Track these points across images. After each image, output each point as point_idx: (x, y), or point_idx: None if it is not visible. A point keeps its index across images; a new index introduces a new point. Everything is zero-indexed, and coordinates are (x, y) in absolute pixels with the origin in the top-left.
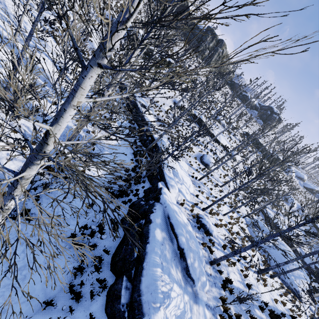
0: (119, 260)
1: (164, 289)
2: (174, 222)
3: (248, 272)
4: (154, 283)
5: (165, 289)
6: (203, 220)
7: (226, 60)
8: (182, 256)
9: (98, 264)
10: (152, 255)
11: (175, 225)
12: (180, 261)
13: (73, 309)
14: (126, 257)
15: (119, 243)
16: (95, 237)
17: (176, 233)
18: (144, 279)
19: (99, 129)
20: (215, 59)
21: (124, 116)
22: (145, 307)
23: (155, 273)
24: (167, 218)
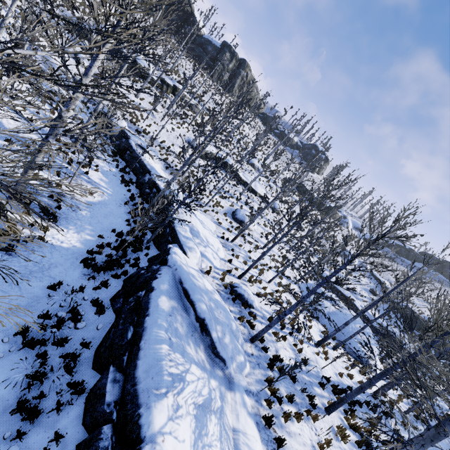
0: (105, 349)
1: (173, 371)
2: (189, 287)
3: (304, 346)
4: (157, 364)
5: (176, 371)
6: (238, 289)
7: (252, 86)
8: (203, 329)
9: (72, 364)
10: (153, 329)
11: (191, 290)
12: (202, 338)
13: (22, 432)
14: (115, 342)
15: (108, 330)
16: (65, 328)
17: (193, 300)
18: (141, 362)
19: (69, 180)
20: (239, 85)
21: (112, 162)
22: (143, 397)
23: (159, 351)
24: (179, 283)
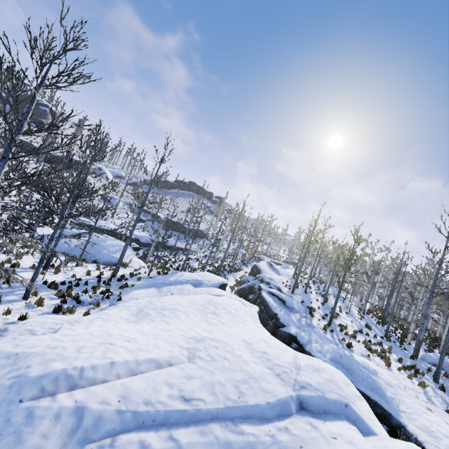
0: None
1: None
2: None
3: (21, 274)
4: None
5: None
6: None
7: None
8: None
9: None
10: None
11: None
12: None
13: None
14: None
15: None
16: None
17: None
18: None
19: None
20: None
21: None
22: None
23: None
24: None
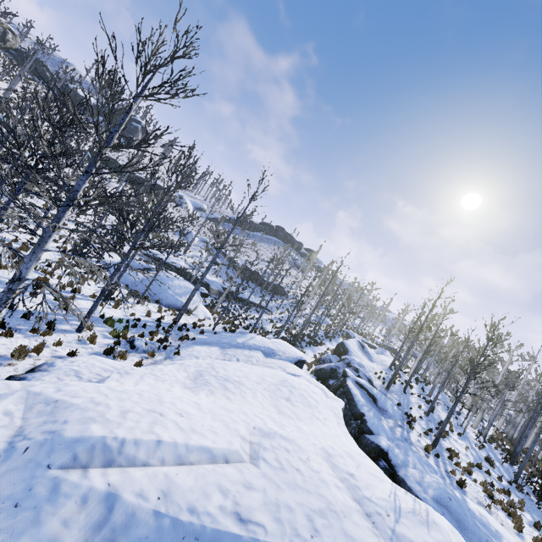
0: None
1: None
2: None
3: (80, 301)
4: None
5: None
6: None
7: None
8: None
9: None
10: None
11: None
12: None
13: None
14: None
15: None
16: None
17: None
18: None
19: None
20: None
21: None
22: None
23: None
24: None
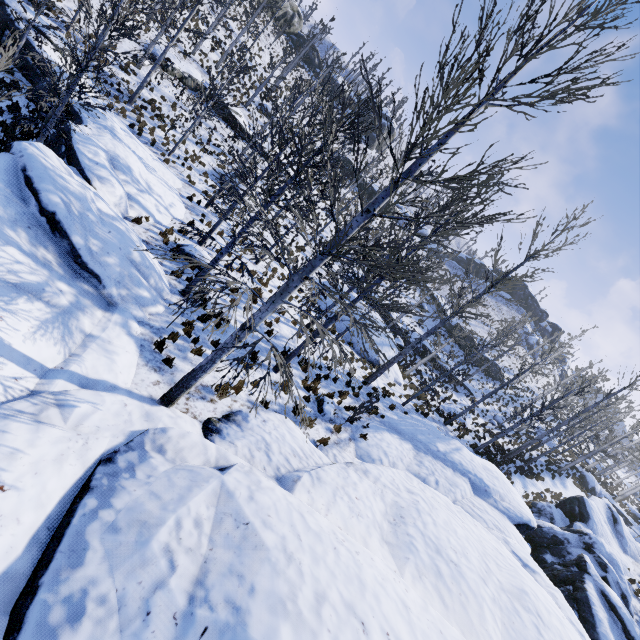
0: None
1: None
2: (36, 175)
3: (282, 326)
4: None
5: None
6: (187, 248)
7: None
8: (55, 228)
9: None
10: None
11: (37, 178)
12: (55, 240)
13: None
14: None
15: None
16: None
17: (37, 189)
18: None
19: None
20: None
21: None
22: None
23: None
24: (21, 171)
